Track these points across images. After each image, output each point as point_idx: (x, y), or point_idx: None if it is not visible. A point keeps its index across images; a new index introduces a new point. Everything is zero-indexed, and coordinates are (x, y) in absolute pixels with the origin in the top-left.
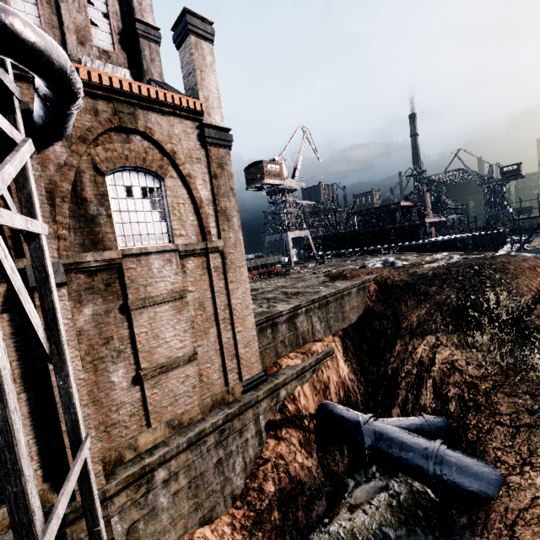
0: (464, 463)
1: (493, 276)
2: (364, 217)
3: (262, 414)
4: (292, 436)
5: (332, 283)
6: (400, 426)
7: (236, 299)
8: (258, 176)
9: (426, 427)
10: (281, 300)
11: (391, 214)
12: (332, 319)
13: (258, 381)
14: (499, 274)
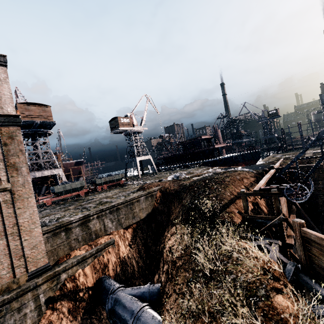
0: (146, 322)
1: (212, 187)
2: (184, 145)
3: (43, 293)
4: (63, 306)
5: (132, 194)
6: (131, 294)
7: (24, 219)
8: (116, 126)
9: (145, 293)
10: (87, 210)
11: (198, 143)
12: (123, 218)
13: (43, 271)
14: (217, 185)
